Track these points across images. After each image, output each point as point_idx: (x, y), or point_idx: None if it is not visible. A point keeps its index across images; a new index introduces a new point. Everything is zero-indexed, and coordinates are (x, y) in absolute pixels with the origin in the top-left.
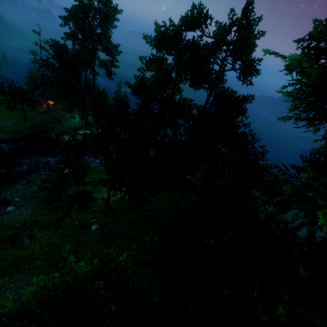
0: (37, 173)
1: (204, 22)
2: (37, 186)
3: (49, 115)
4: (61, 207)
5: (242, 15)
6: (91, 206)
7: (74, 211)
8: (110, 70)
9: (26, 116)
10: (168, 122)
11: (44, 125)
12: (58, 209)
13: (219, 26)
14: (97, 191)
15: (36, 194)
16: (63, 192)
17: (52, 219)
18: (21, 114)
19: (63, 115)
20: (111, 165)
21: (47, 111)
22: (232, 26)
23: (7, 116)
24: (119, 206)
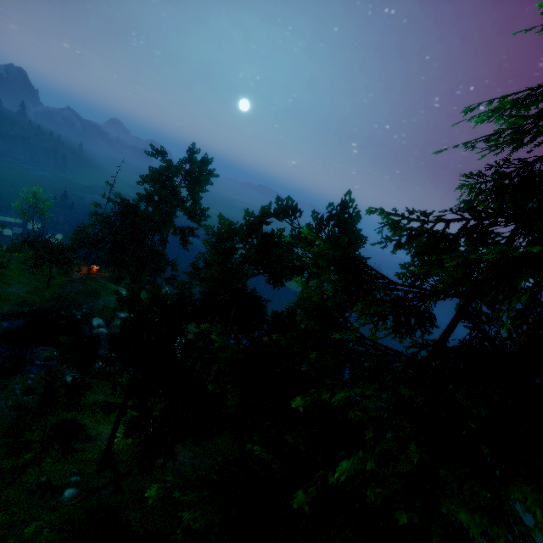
0: (24, 375)
1: (290, 215)
2: (6, 401)
3: (84, 285)
4: (28, 444)
5: (338, 211)
6: (85, 449)
7: (52, 454)
8: (186, 239)
9: (51, 282)
10: (240, 323)
11: (72, 298)
12: (22, 447)
13: (314, 217)
14: (108, 420)
15: (4, 414)
16: (51, 415)
17: (7, 465)
18: (45, 279)
19: (105, 287)
20: (128, 382)
21: (85, 278)
22: (329, 219)
23: (25, 279)
24: (132, 455)
